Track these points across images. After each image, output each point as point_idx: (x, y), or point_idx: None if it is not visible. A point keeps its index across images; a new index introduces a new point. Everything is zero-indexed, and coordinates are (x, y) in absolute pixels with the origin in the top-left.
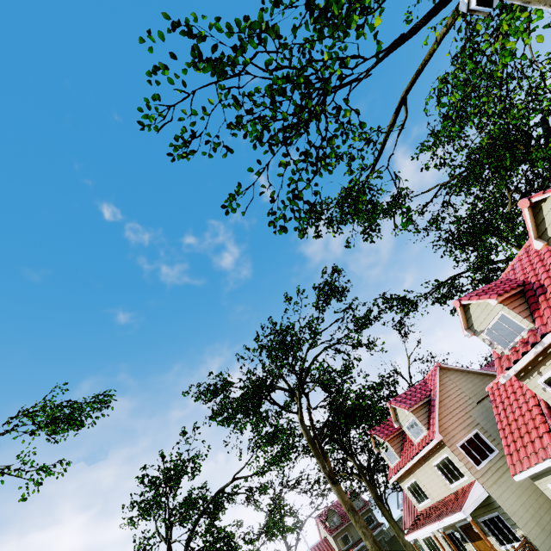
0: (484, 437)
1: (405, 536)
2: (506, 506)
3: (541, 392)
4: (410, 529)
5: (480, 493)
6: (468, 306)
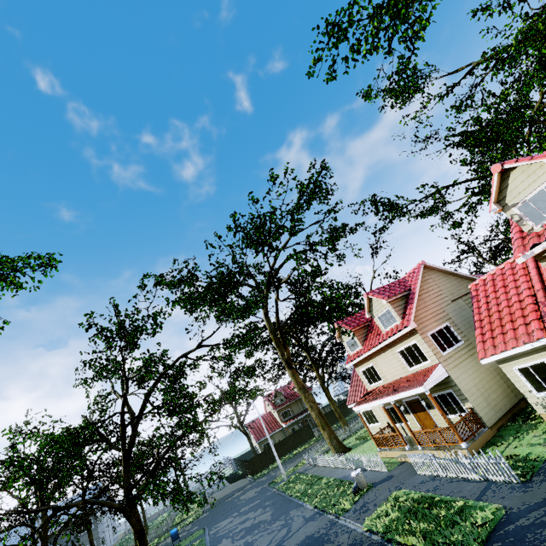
0: (453, 330)
1: (353, 408)
2: (462, 385)
3: None
4: (358, 403)
5: (442, 374)
6: (510, 172)
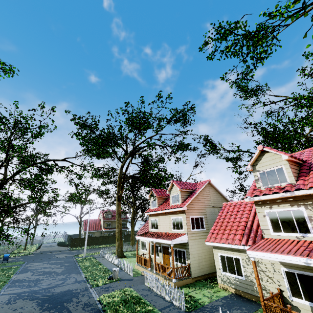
0: (204, 221)
1: (136, 236)
2: (191, 250)
3: (261, 216)
4: (140, 235)
5: (185, 239)
6: (265, 153)
